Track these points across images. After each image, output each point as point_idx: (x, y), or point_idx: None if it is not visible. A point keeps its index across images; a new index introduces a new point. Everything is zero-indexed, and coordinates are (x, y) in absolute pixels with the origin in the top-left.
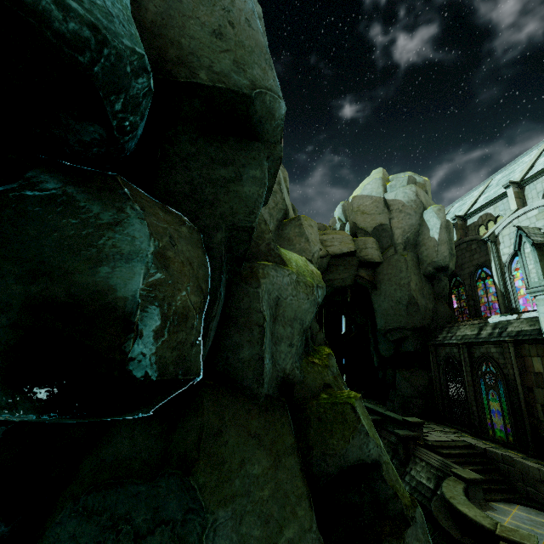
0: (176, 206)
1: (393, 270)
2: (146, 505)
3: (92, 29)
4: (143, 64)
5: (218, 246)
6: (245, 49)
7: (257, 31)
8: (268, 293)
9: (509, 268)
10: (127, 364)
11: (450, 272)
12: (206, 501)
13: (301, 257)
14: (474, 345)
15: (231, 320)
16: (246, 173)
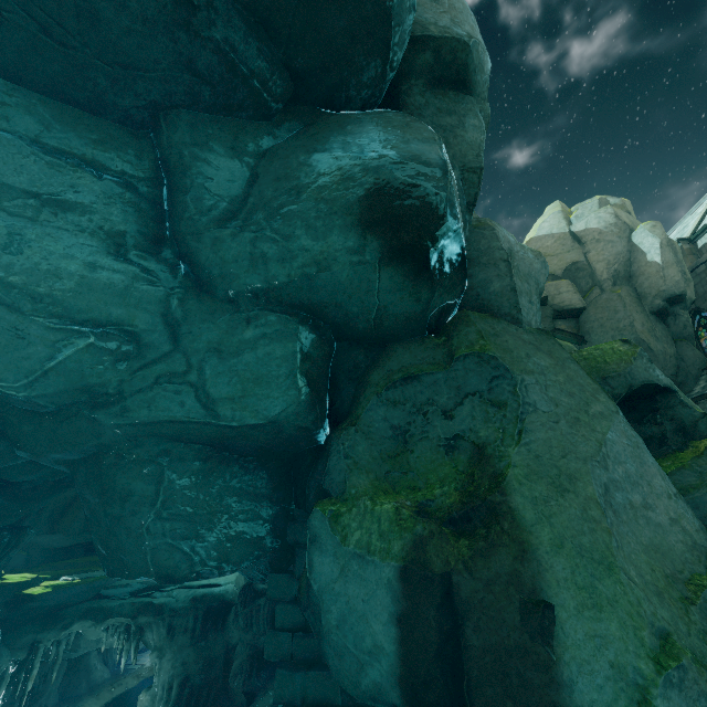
0: None
1: (605, 313)
2: (447, 387)
3: None
4: (414, 2)
5: (457, 181)
6: (456, 11)
7: None
8: (501, 240)
9: None
10: (448, 201)
11: (690, 303)
12: (509, 367)
13: None
14: None
15: (473, 261)
16: (466, 122)
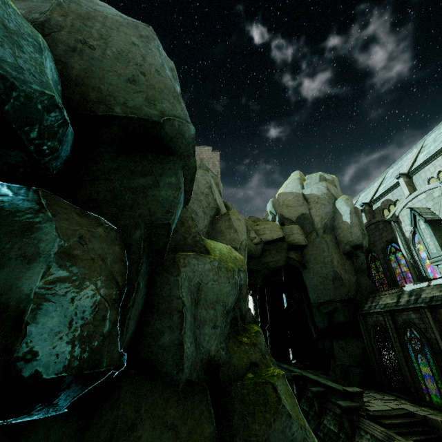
0: (97, 211)
1: (317, 251)
2: None
3: (0, 78)
4: (54, 102)
5: (137, 241)
6: (155, 90)
7: (165, 78)
8: (188, 280)
9: (413, 242)
10: (11, 365)
11: (365, 249)
12: None
13: (226, 246)
14: (396, 312)
15: (153, 307)
16: (162, 181)
